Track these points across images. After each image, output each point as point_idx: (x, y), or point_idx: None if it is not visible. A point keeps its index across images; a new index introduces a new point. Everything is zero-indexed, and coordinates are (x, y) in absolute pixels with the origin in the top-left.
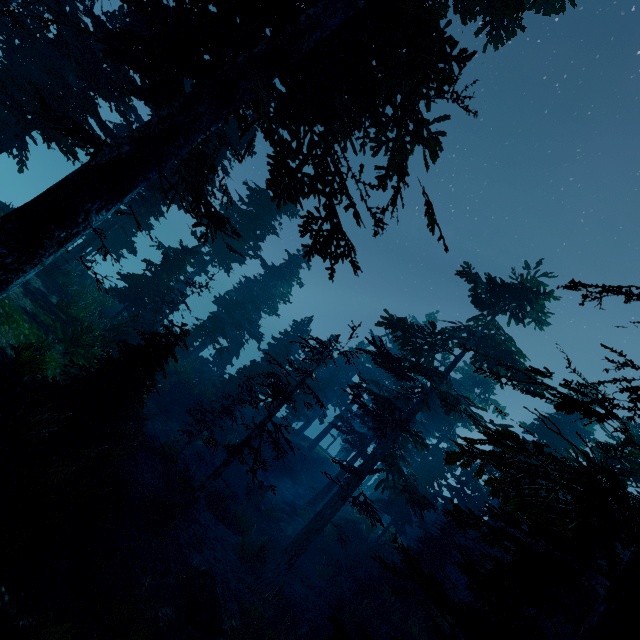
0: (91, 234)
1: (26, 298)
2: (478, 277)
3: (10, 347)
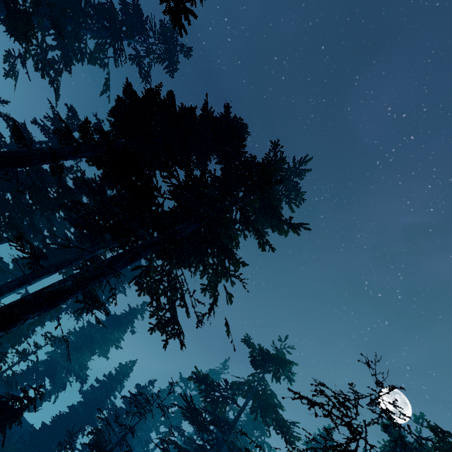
0: None
1: None
2: (254, 344)
3: None
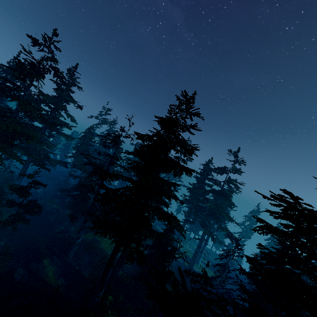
0: (214, 244)
1: (203, 264)
2: None
3: (201, 272)
